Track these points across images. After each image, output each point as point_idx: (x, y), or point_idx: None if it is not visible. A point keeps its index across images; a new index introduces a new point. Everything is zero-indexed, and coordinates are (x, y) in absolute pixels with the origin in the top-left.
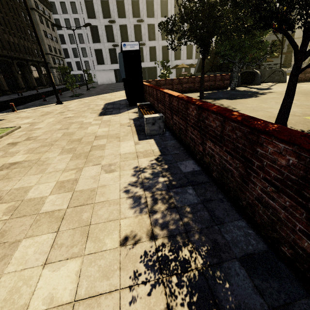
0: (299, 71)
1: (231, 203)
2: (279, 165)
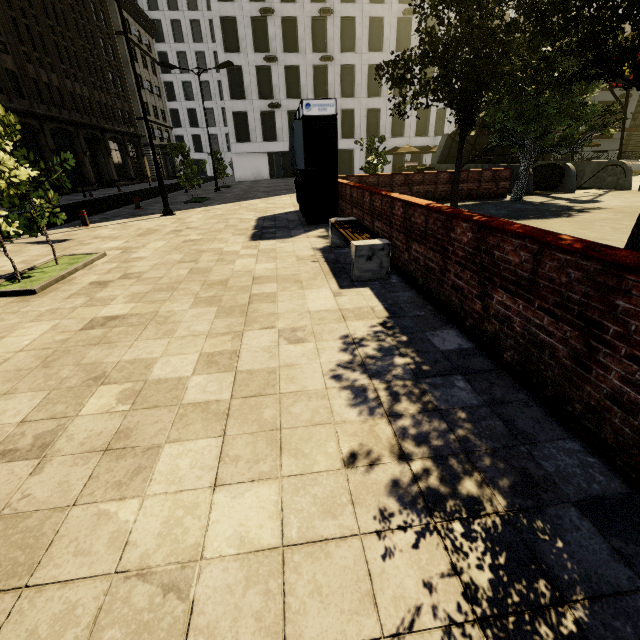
0: None
1: (545, 410)
2: None
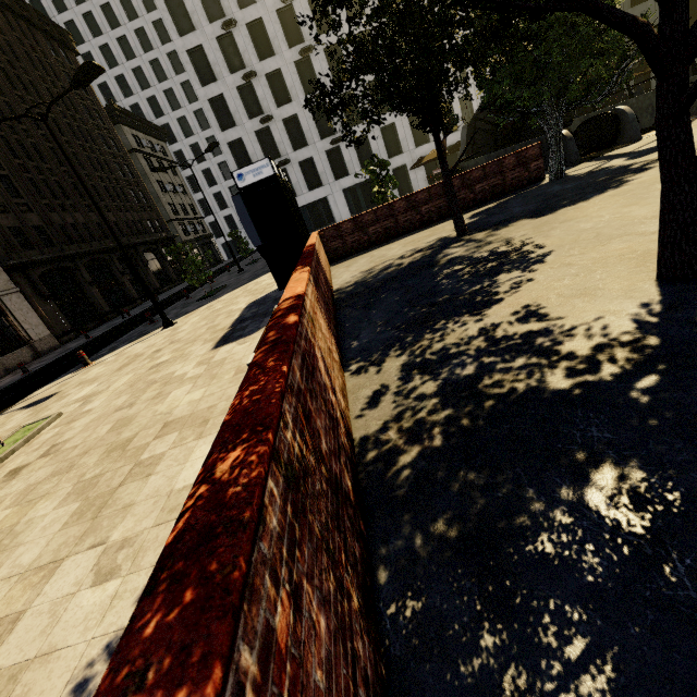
0: (683, 99)
1: None
2: None
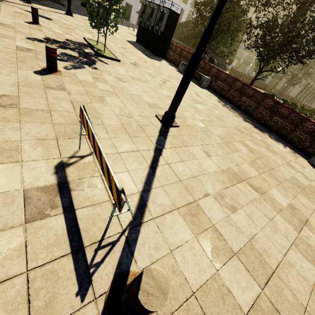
0: (256, 79)
1: (247, 116)
2: (268, 104)
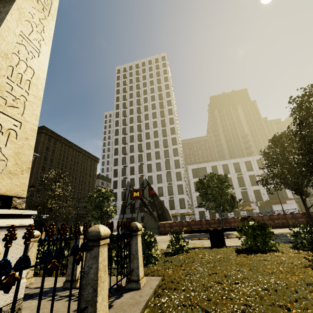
0: None
1: None
2: None
